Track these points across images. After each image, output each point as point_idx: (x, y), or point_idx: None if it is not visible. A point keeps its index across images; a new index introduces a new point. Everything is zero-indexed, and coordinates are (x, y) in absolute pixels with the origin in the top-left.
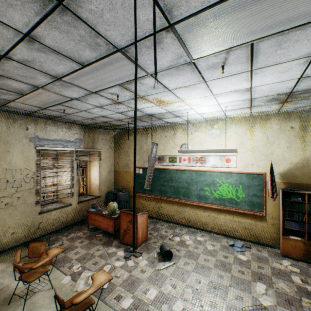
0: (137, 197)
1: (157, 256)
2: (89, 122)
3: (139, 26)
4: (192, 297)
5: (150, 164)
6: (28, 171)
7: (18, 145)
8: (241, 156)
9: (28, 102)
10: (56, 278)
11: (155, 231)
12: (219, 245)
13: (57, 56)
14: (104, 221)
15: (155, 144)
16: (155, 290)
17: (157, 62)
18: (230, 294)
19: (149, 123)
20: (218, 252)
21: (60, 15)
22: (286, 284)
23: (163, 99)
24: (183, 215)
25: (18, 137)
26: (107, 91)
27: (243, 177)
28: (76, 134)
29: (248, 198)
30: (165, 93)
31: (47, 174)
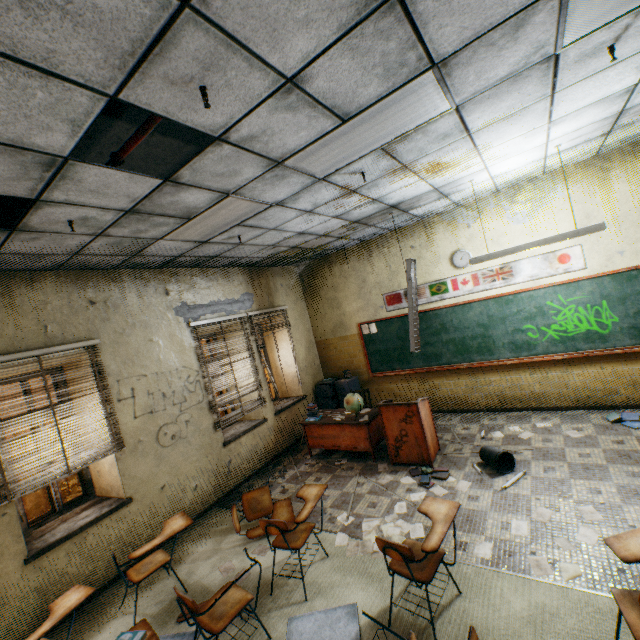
0: (378, 381)
1: (481, 469)
2: (264, 254)
3: (506, 1)
4: (601, 517)
5: (411, 304)
6: (188, 370)
7: (162, 325)
8: (592, 243)
9: (186, 235)
10: (321, 541)
11: (442, 432)
12: (590, 426)
13: (311, 112)
14: (345, 434)
15: (412, 262)
16: (522, 521)
17: (487, 74)
18: None
19: (377, 228)
20: (597, 438)
21: (378, 20)
22: None
23: (442, 161)
24: (488, 392)
25: (158, 311)
26: (347, 170)
27: (606, 282)
28: (239, 286)
29: (626, 321)
30: (457, 143)
31: (218, 369)
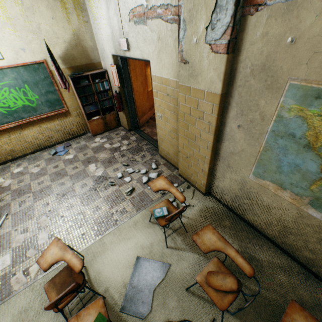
0: None
1: None
2: None
3: None
4: (50, 219)
5: None
6: None
7: None
8: (1, 37)
9: None
10: None
11: None
12: (44, 161)
13: None
14: None
15: None
16: (7, 254)
17: None
18: (77, 189)
19: None
20: (47, 168)
21: None
22: (105, 153)
23: None
24: None
25: None
26: None
27: (23, 71)
28: None
29: (43, 98)
30: None
31: None
